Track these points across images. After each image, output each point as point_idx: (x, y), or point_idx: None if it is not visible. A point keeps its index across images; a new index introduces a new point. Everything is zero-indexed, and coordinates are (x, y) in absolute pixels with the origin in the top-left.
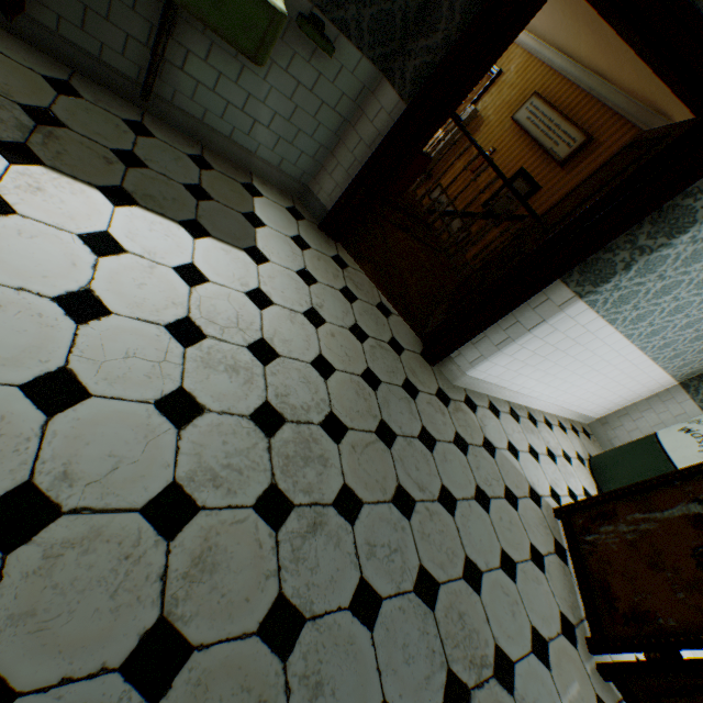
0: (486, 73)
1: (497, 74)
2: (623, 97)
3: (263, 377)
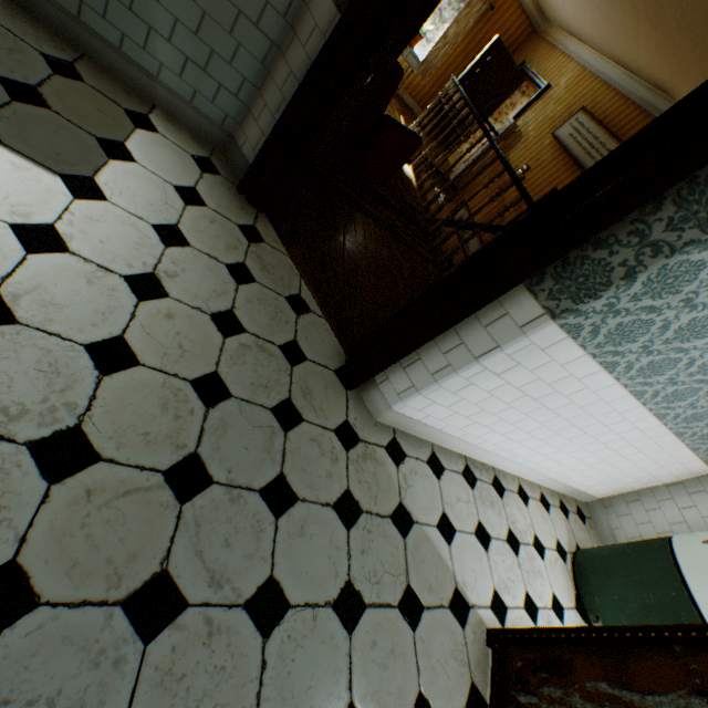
0: None
1: (544, 88)
2: None
3: None
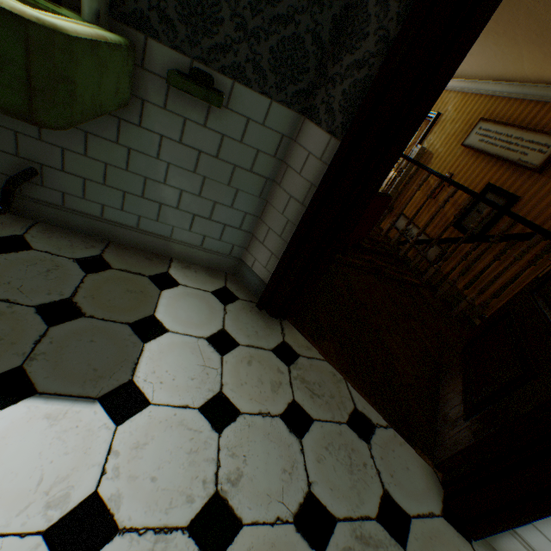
0: (457, 64)
1: (435, 116)
2: None
3: None
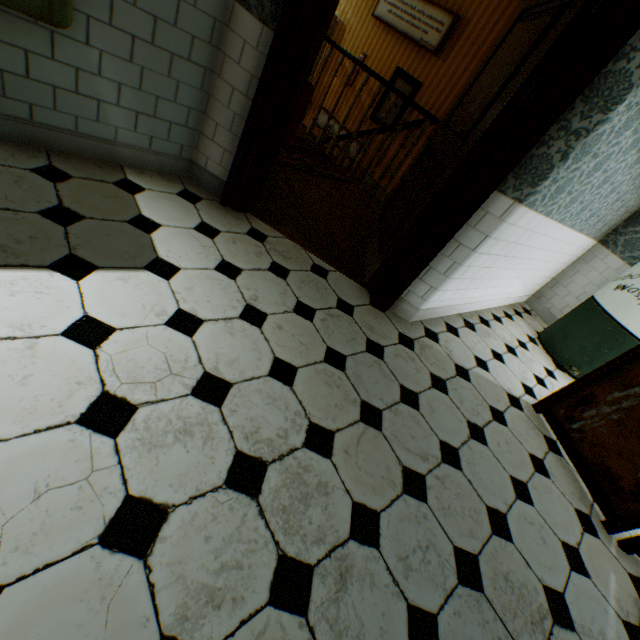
0: None
1: None
2: None
3: (222, 423)
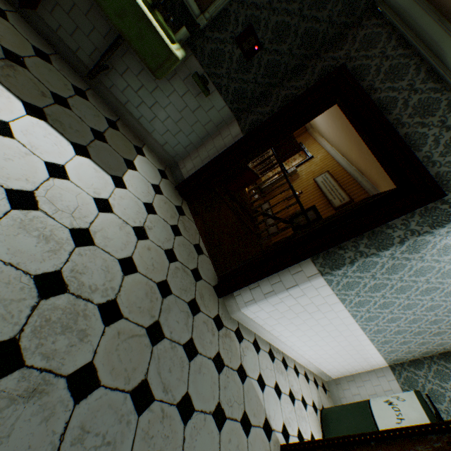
0: (290, 134)
1: (310, 157)
2: (371, 185)
3: (69, 253)
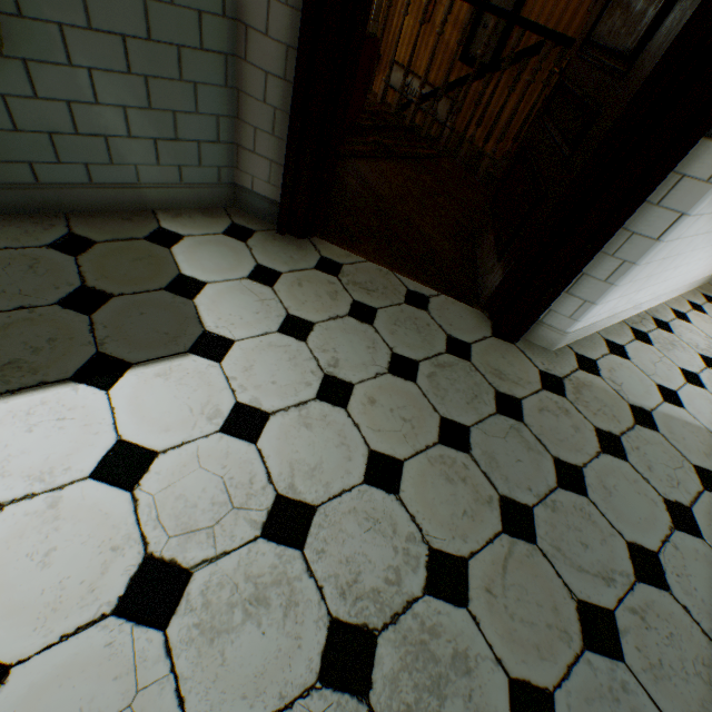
0: None
1: None
2: None
3: (307, 575)
